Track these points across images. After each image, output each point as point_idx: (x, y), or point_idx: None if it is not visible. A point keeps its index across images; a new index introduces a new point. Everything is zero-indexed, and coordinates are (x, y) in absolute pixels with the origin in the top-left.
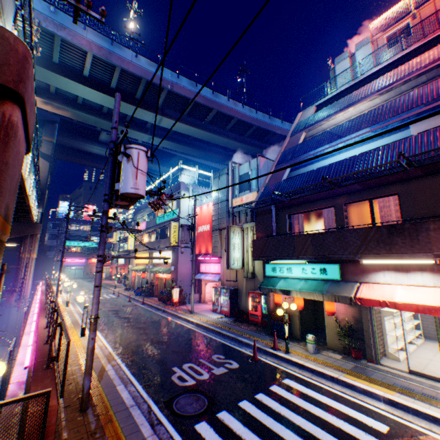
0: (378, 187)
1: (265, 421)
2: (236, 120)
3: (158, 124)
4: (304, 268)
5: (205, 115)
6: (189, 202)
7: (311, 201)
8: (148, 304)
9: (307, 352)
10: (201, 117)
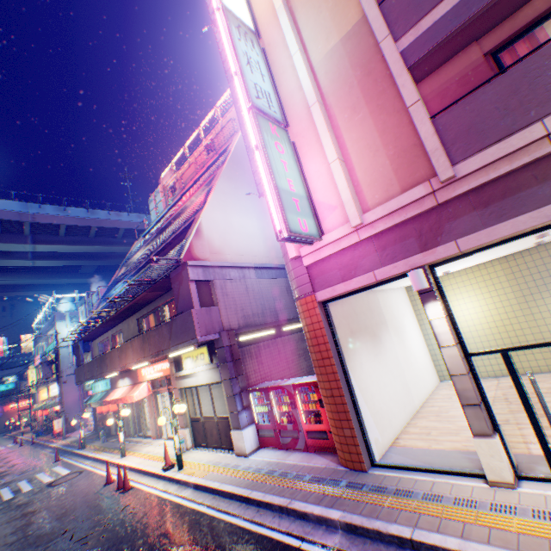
0: (118, 325)
1: (4, 492)
2: (124, 229)
3: (35, 251)
4: (103, 383)
5: (88, 231)
6: (68, 330)
7: (103, 333)
8: (37, 443)
9: (101, 443)
10: (84, 234)
